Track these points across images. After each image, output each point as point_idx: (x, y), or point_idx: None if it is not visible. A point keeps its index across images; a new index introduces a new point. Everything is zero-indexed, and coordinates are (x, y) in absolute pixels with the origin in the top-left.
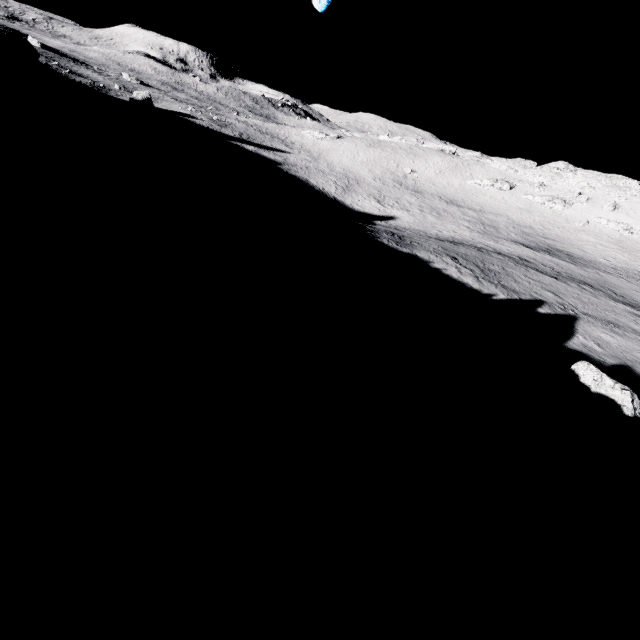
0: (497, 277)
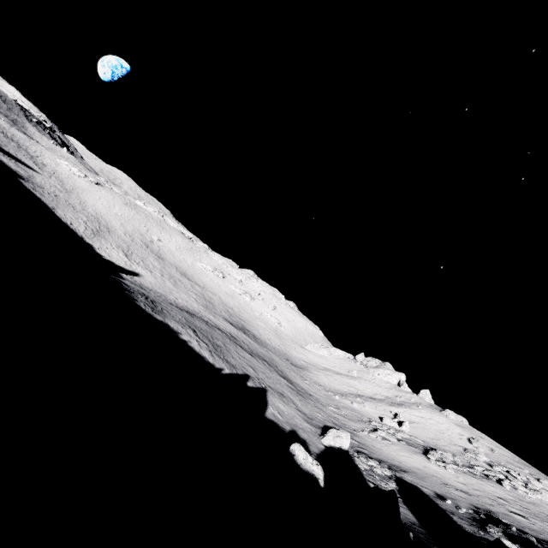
0: (222, 352)
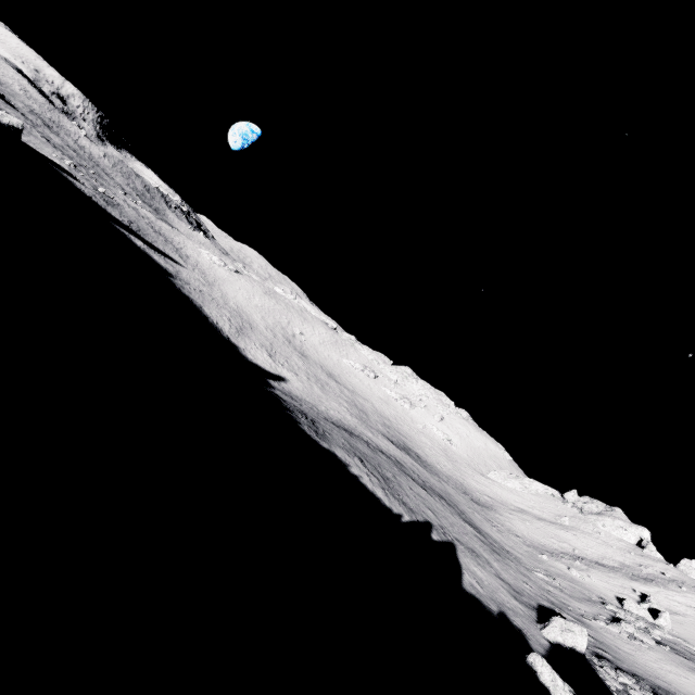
0: (396, 489)
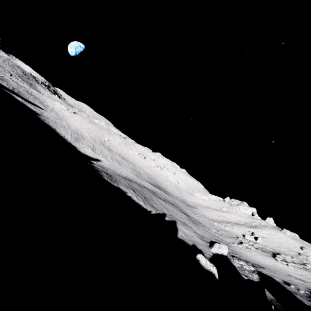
0: (150, 201)
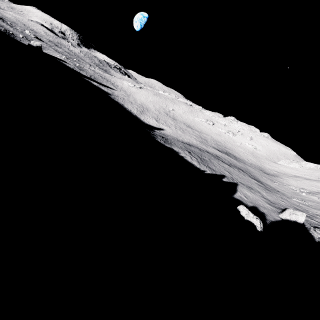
0: (207, 163)
